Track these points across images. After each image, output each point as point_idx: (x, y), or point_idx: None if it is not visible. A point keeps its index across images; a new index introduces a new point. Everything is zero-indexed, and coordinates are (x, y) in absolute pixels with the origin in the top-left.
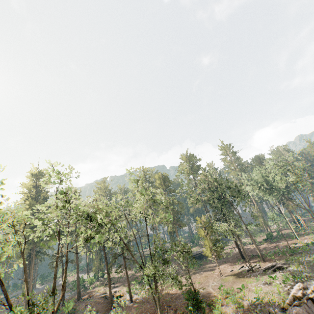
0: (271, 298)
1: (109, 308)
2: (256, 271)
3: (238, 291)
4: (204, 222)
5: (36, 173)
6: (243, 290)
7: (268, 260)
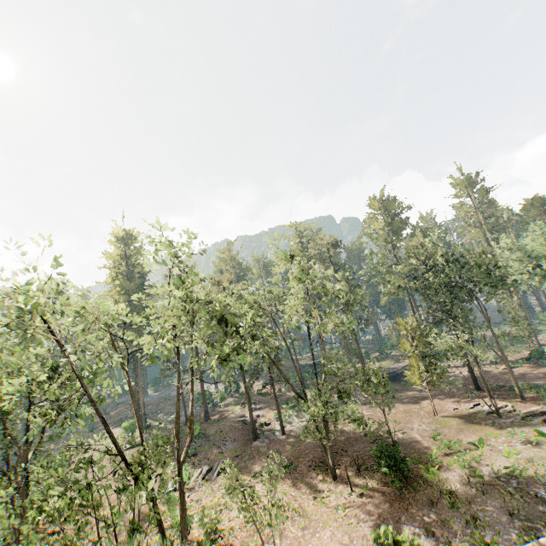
0: (538, 471)
1: (250, 439)
2: (505, 416)
3: (470, 447)
4: (413, 329)
5: (123, 237)
6: (481, 449)
7: (531, 399)
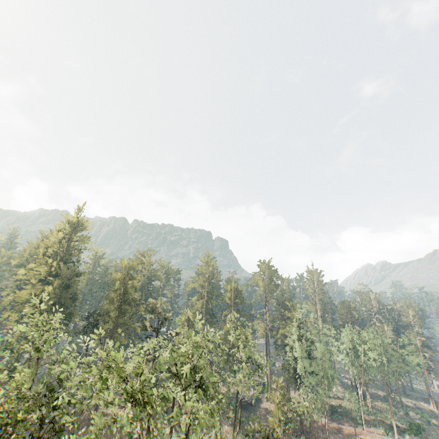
0: None
1: None
2: None
3: None
4: (281, 386)
5: (74, 222)
6: None
7: None
